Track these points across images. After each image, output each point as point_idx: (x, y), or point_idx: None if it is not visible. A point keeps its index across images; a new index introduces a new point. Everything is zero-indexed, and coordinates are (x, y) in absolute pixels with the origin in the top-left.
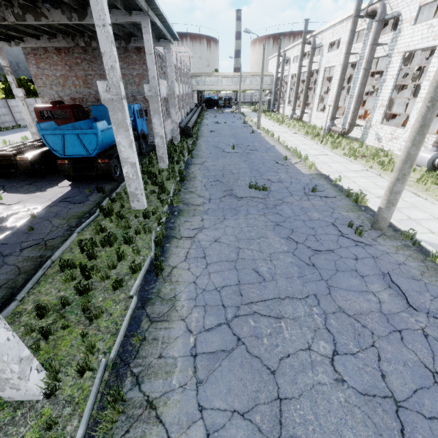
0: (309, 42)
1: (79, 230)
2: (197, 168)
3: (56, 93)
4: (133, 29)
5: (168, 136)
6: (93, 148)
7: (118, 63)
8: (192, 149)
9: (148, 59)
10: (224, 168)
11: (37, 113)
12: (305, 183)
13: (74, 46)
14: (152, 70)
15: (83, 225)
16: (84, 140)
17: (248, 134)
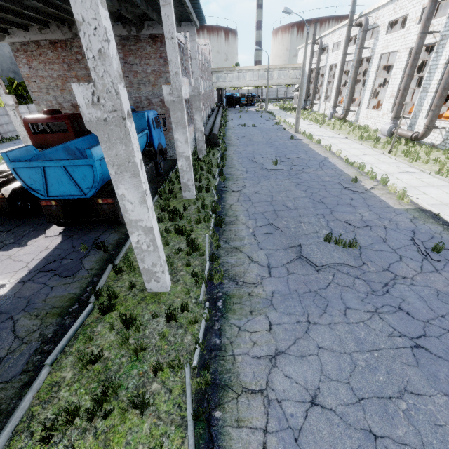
0: (359, 22)
1: (55, 357)
2: (235, 197)
3: (54, 99)
4: (146, 6)
5: (190, 147)
6: (89, 186)
7: (114, 44)
8: (223, 166)
9: (168, 47)
10: (273, 199)
11: (28, 126)
12: (408, 228)
13: (72, 38)
14: (174, 63)
15: (63, 342)
16: (75, 175)
17: (287, 140)
